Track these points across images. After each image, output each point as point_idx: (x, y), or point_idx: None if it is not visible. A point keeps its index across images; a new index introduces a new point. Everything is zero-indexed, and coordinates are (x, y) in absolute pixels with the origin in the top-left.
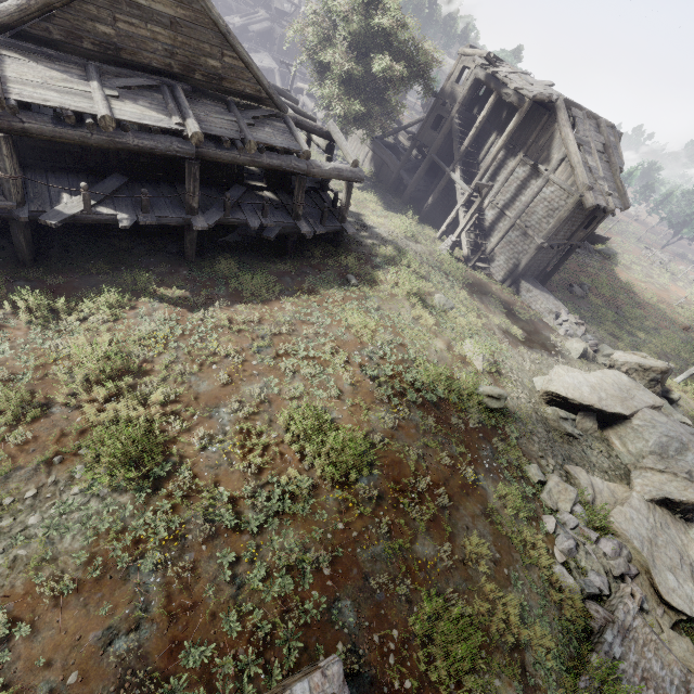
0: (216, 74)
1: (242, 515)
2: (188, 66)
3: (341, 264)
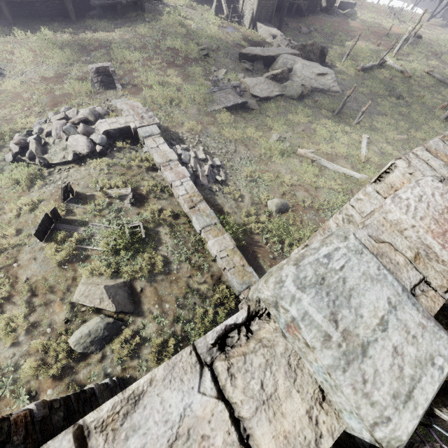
0: None
1: None
2: None
3: (145, 18)
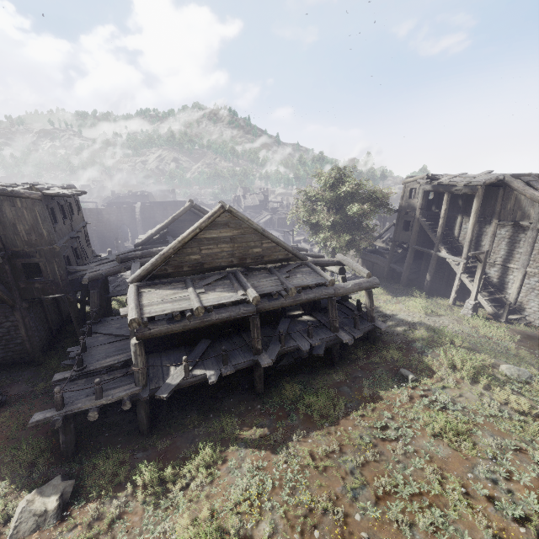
0: (259, 255)
1: None
2: (242, 258)
3: (385, 358)
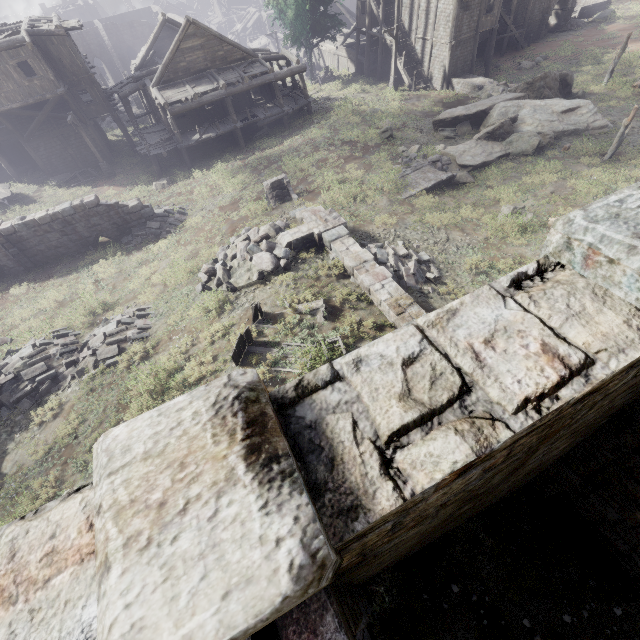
0: (223, 58)
1: None
2: (213, 61)
3: (313, 121)
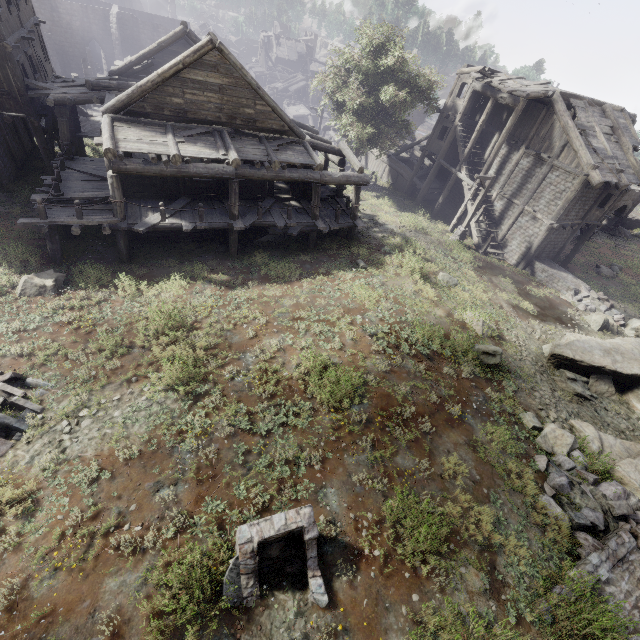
0: (251, 118)
1: (255, 423)
2: (231, 116)
3: (353, 253)
